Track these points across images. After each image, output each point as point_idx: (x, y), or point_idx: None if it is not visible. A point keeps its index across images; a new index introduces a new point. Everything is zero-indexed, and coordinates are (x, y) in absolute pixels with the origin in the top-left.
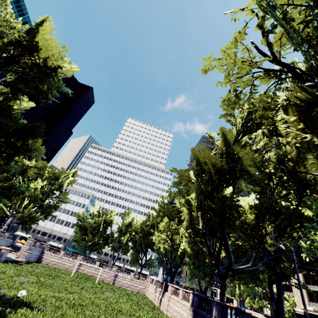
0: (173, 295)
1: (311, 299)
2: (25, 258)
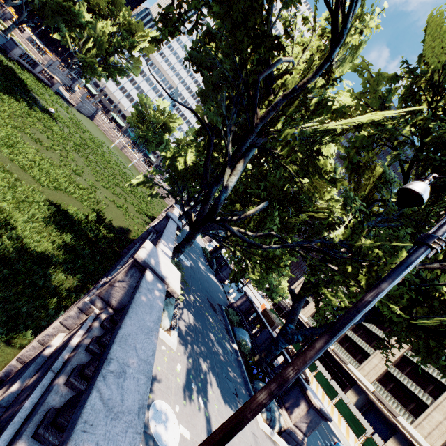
0: None
1: None
2: (77, 105)
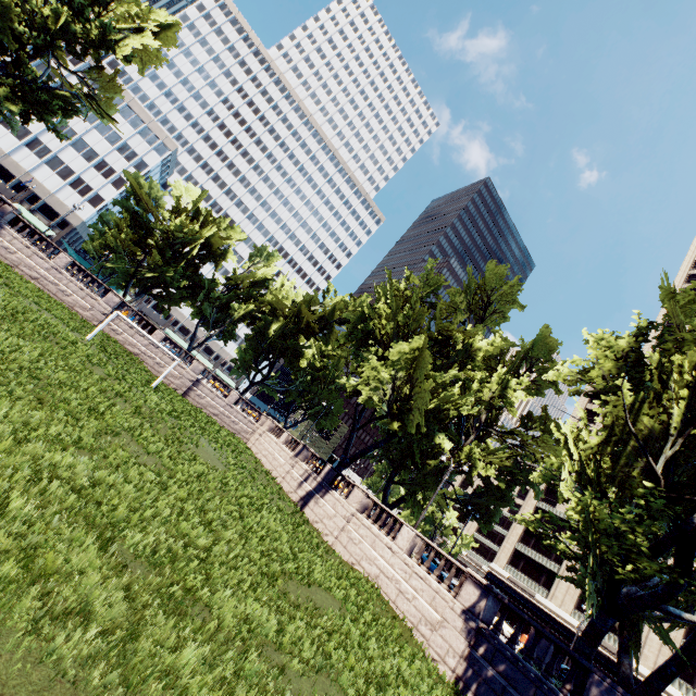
0: (364, 517)
1: (514, 563)
2: None
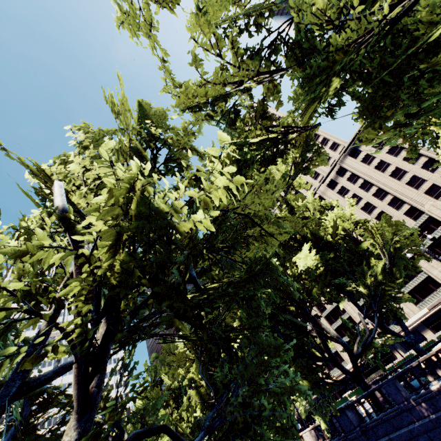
0: None
1: None
2: None
